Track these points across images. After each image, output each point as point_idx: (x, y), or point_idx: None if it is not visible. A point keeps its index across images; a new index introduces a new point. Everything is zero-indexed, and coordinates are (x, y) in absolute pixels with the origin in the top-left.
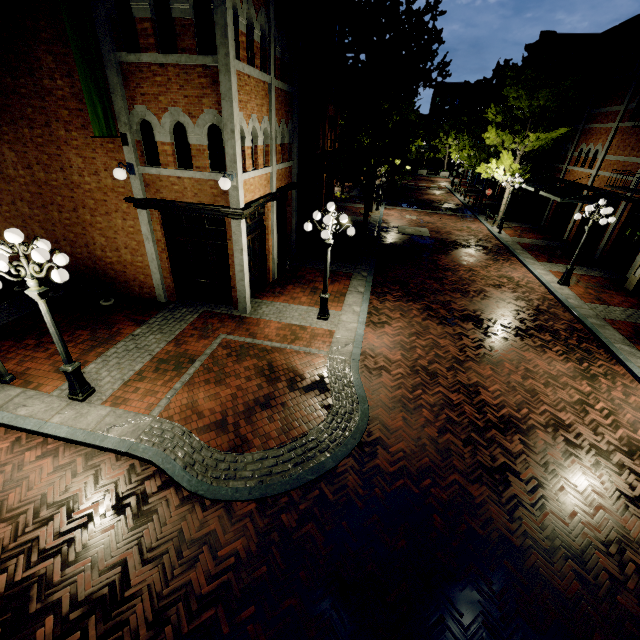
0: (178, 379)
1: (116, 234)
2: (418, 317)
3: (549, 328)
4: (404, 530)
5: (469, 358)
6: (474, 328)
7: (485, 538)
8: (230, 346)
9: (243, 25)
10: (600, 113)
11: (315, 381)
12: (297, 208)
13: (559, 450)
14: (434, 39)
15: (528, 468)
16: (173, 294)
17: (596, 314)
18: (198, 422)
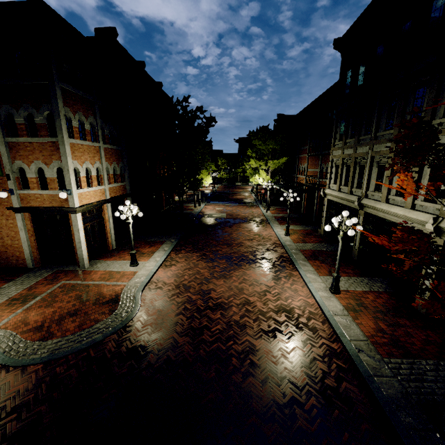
0: (21, 308)
1: (2, 229)
2: (195, 260)
3: (268, 257)
4: (129, 364)
5: (214, 277)
6: (225, 262)
7: (175, 361)
8: (65, 286)
9: (76, 124)
10: (302, 149)
11: (112, 298)
12: (139, 208)
13: (240, 315)
14: (212, 120)
15: (218, 325)
16: (39, 262)
17: (297, 248)
18: (24, 328)
